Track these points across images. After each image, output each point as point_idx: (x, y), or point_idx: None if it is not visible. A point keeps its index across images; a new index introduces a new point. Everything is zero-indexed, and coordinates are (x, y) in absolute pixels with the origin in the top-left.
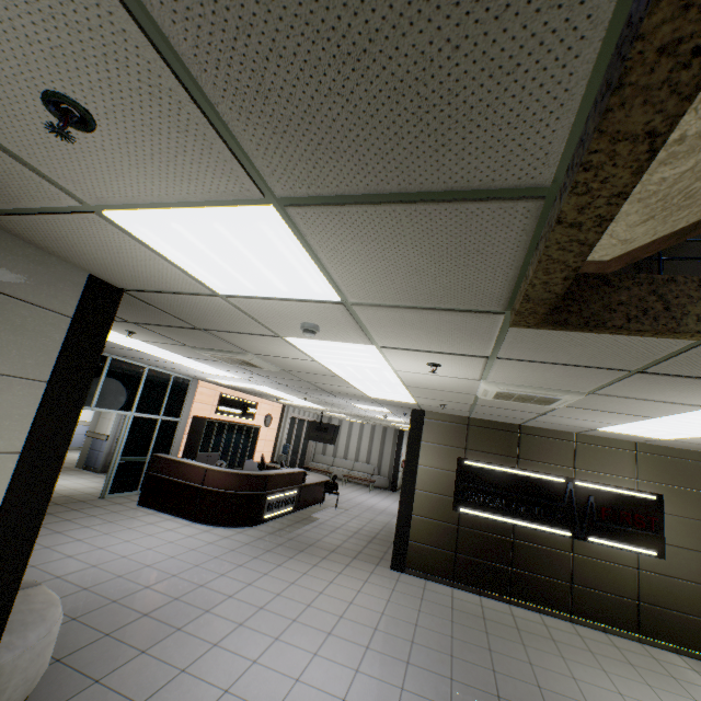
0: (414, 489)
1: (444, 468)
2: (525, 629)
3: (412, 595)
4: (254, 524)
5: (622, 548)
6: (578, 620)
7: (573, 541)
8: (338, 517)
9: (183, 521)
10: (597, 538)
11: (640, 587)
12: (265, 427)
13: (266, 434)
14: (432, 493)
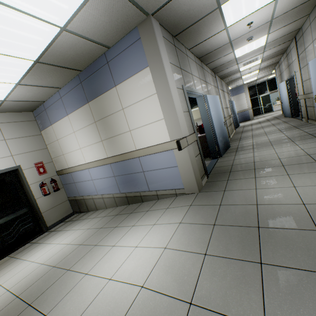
0: None
1: None
2: None
3: None
4: None
5: None
6: None
7: None
8: None
9: None
10: None
11: None
12: None
13: None
14: None
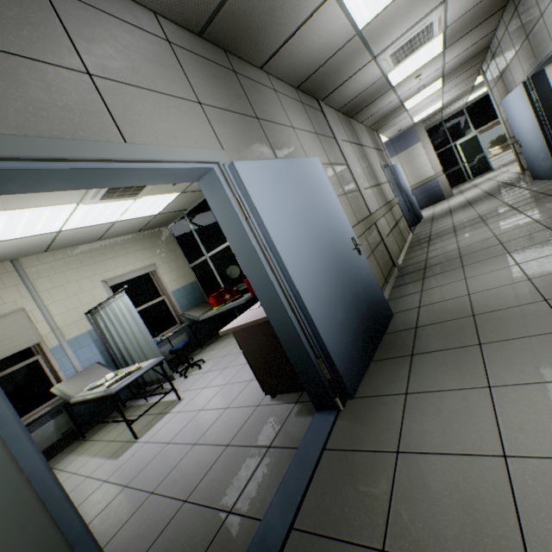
0: None
1: None
2: None
3: None
4: None
5: None
6: None
7: None
8: None
9: None
10: None
11: None
12: None
13: None
14: None
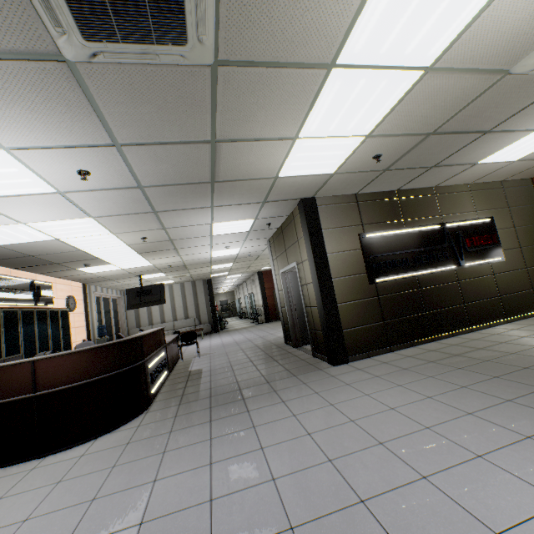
0: (331, 278)
1: (350, 249)
2: (482, 347)
3: (395, 371)
4: (145, 407)
5: (484, 263)
6: (475, 328)
7: (456, 272)
8: (215, 360)
9: (17, 469)
10: (469, 262)
11: (497, 286)
12: (70, 313)
13: (74, 320)
14: (347, 276)
